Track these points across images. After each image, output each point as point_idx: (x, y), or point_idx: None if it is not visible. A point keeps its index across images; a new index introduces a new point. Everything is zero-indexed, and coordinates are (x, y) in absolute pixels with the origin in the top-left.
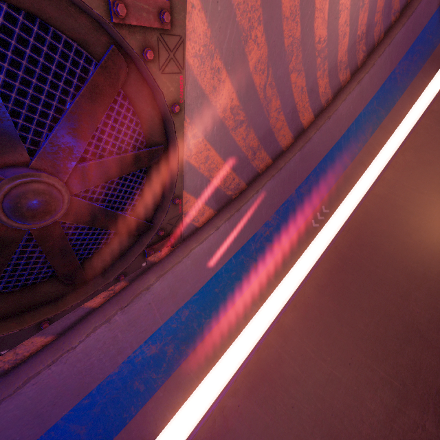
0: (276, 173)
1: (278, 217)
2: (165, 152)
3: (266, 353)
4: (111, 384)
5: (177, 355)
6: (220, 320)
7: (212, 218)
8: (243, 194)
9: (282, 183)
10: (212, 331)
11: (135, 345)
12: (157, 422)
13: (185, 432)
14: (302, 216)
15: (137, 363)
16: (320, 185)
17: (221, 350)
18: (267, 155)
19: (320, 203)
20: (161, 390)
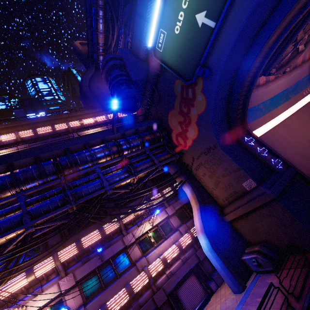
0: (302, 67)
1: (294, 86)
2: (306, 42)
3: (286, 122)
4: (255, 108)
5: (264, 112)
6: (273, 109)
7: (282, 75)
8: (290, 71)
9: (301, 72)
10: (271, 111)
11: (260, 102)
12: (261, 123)
13: (264, 132)
14: (300, 89)
15: (258, 107)
16: (309, 81)
17: (274, 117)
18: (301, 60)
19: (307, 87)
20: (261, 117)
